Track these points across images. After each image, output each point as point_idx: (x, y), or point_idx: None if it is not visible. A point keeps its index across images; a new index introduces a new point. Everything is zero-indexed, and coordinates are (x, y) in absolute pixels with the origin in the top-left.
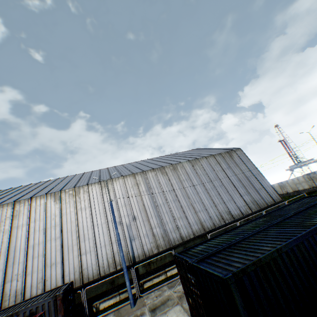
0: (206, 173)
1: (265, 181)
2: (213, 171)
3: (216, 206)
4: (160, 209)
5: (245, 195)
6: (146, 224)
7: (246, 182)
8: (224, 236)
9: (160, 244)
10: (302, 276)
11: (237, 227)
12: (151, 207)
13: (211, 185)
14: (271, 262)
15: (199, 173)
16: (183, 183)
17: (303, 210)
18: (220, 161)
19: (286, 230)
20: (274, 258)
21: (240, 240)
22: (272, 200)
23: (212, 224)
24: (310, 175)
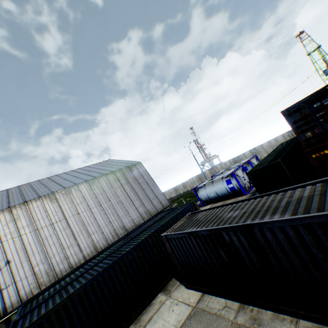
0: (104, 192)
1: (159, 190)
2: (111, 188)
3: (111, 224)
4: (46, 243)
5: (140, 207)
6: (25, 265)
7: (142, 194)
8: (79, 270)
9: (43, 282)
10: (89, 307)
11: (98, 255)
12: (34, 243)
13: (108, 204)
14: (61, 308)
15: (97, 193)
16: (77, 207)
17: (141, 233)
18: (120, 177)
19: (107, 262)
20: (65, 303)
21: (75, 280)
22: (162, 206)
23: (106, 242)
24: (199, 176)
